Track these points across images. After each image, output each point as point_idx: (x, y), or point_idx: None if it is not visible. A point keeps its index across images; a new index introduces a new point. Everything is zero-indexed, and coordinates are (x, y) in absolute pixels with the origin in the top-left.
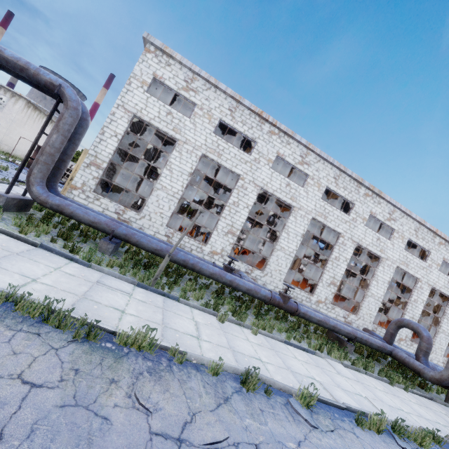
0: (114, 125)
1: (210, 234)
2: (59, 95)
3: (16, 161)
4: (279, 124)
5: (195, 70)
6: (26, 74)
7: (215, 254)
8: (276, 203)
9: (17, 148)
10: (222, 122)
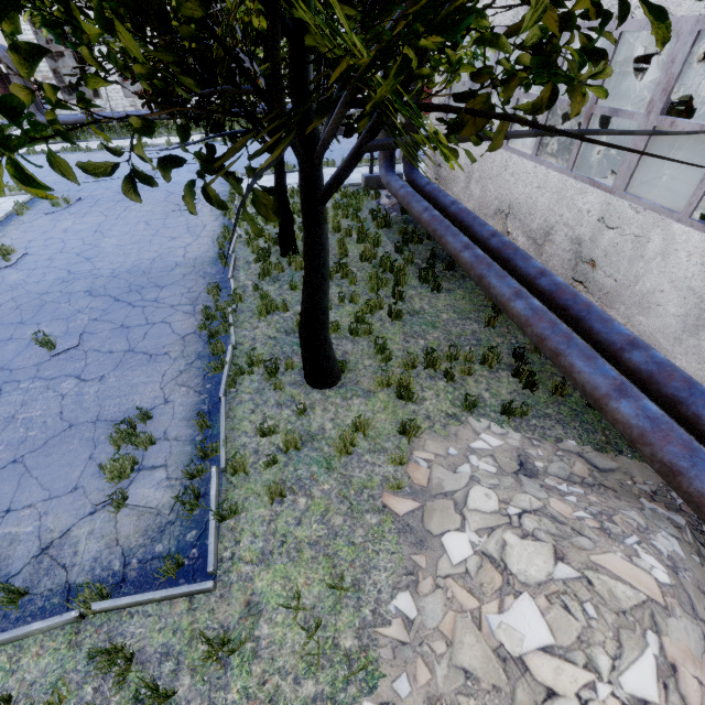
0: (24, 35)
1: None
2: None
3: None
4: None
5: None
6: None
7: None
8: None
9: None
10: None
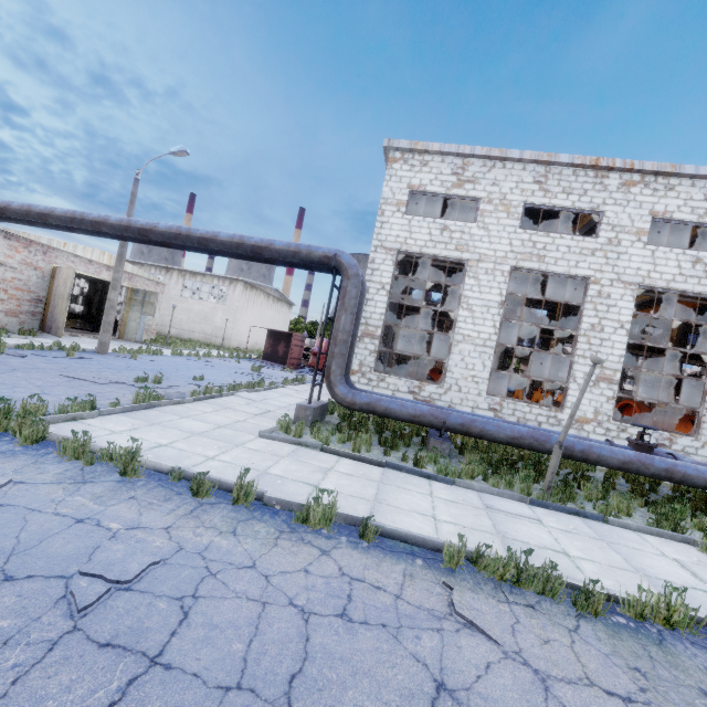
0: (378, 275)
1: (564, 390)
2: (336, 266)
3: (248, 355)
4: (639, 164)
5: (465, 152)
6: (298, 258)
7: (585, 422)
8: (641, 298)
9: (245, 339)
10: (529, 206)
